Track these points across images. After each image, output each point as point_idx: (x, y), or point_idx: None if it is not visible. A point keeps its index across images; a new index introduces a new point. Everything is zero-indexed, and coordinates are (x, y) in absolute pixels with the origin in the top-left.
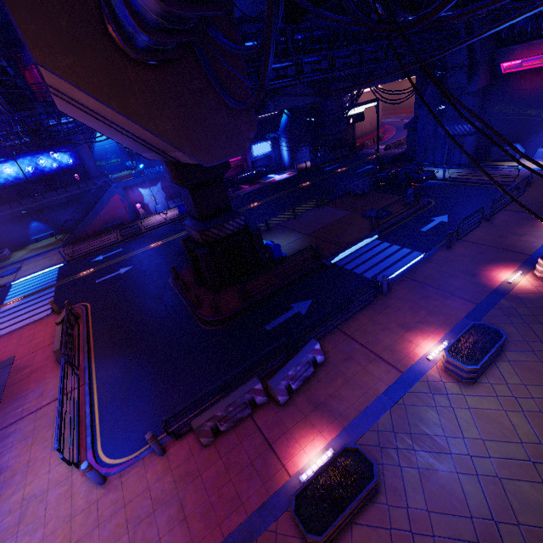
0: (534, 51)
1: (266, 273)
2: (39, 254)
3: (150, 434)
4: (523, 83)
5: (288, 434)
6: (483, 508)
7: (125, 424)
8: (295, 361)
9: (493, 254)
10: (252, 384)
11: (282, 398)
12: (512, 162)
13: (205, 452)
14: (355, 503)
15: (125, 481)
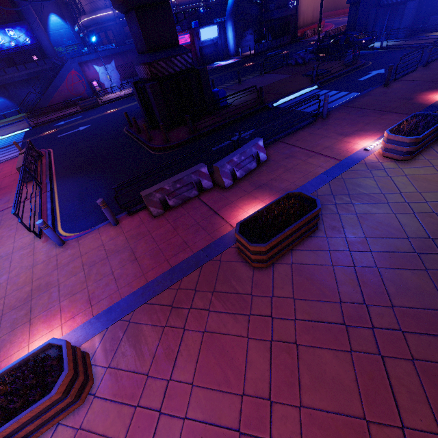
0: None
1: (212, 116)
2: (7, 125)
3: (101, 199)
4: None
5: (231, 204)
6: (419, 232)
7: (83, 213)
8: (240, 151)
9: (429, 85)
10: (198, 167)
11: (226, 180)
12: None
13: (155, 220)
14: (298, 222)
15: (82, 242)
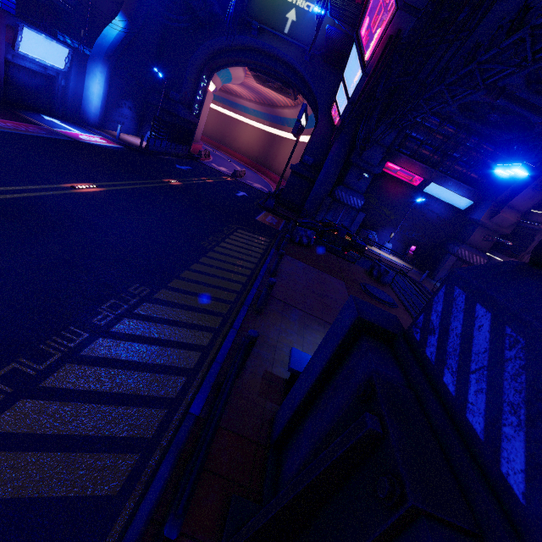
0: (411, 167)
1: None
2: None
3: None
4: (390, 186)
5: None
6: None
7: None
8: None
9: None
10: None
11: None
12: (370, 246)
13: None
14: None
15: None
